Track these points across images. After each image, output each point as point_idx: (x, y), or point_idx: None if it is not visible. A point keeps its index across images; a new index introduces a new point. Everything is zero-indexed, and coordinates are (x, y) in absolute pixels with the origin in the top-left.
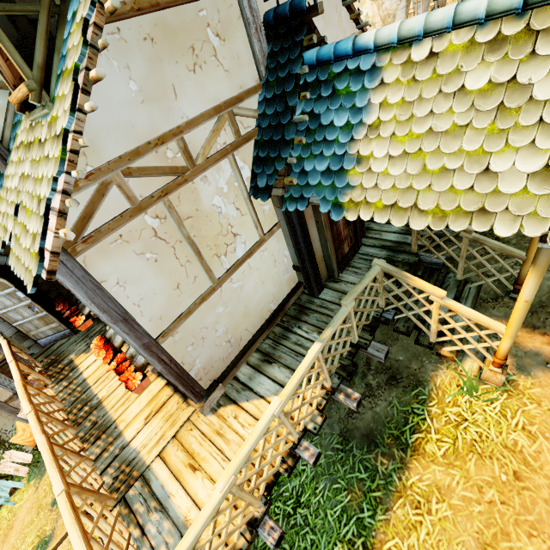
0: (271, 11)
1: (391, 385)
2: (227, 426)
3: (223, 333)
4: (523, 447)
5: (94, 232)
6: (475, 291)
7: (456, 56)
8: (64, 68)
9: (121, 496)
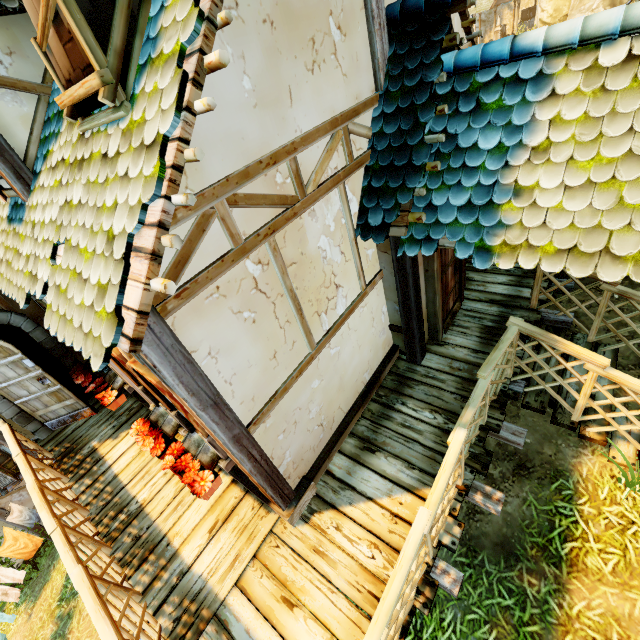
0: (397, 4)
1: (521, 476)
2: (328, 541)
3: (316, 415)
4: None
5: (190, 283)
6: (612, 356)
7: None
8: (156, 54)
9: None
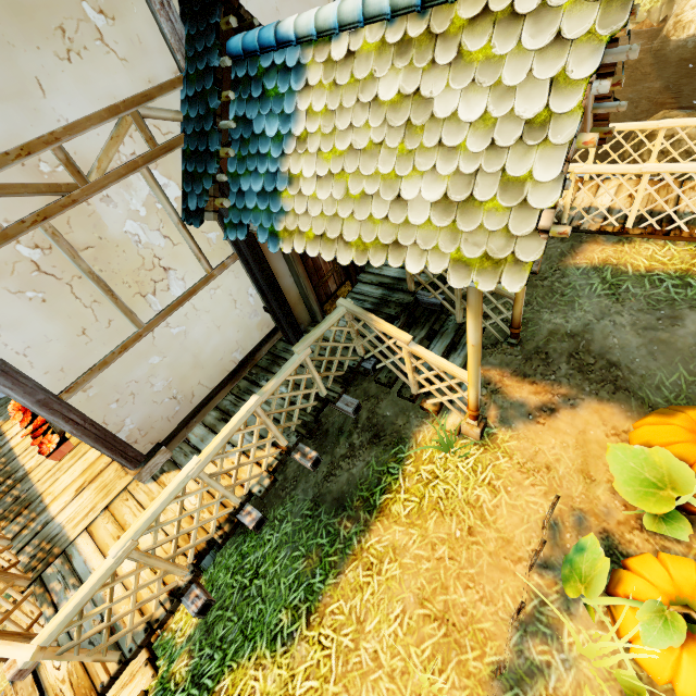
0: None
1: (373, 444)
2: None
3: (165, 388)
4: (484, 502)
5: None
6: None
7: (370, 57)
8: None
9: (37, 575)
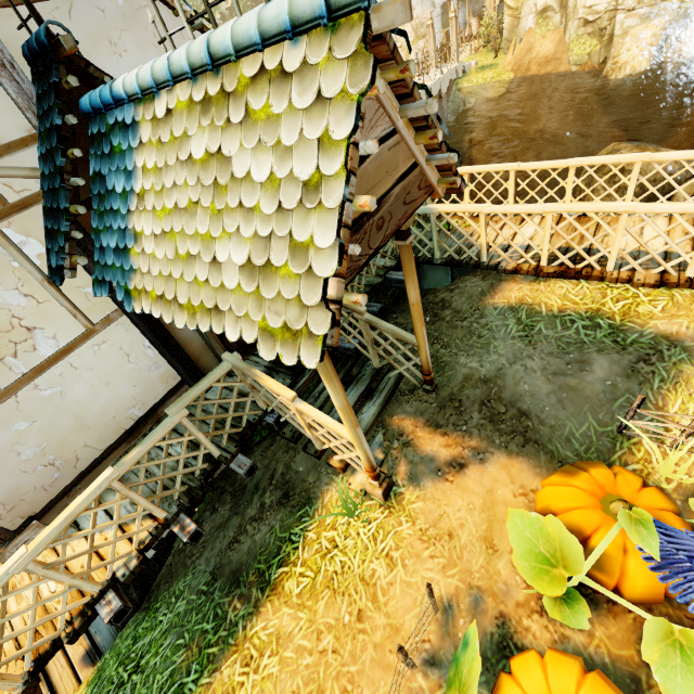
0: (24, 42)
1: (281, 504)
2: (28, 578)
3: (37, 455)
4: (379, 578)
5: None
6: (393, 382)
7: (183, 115)
8: None
9: None
